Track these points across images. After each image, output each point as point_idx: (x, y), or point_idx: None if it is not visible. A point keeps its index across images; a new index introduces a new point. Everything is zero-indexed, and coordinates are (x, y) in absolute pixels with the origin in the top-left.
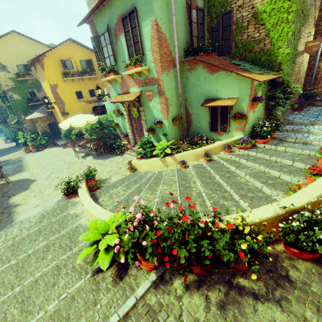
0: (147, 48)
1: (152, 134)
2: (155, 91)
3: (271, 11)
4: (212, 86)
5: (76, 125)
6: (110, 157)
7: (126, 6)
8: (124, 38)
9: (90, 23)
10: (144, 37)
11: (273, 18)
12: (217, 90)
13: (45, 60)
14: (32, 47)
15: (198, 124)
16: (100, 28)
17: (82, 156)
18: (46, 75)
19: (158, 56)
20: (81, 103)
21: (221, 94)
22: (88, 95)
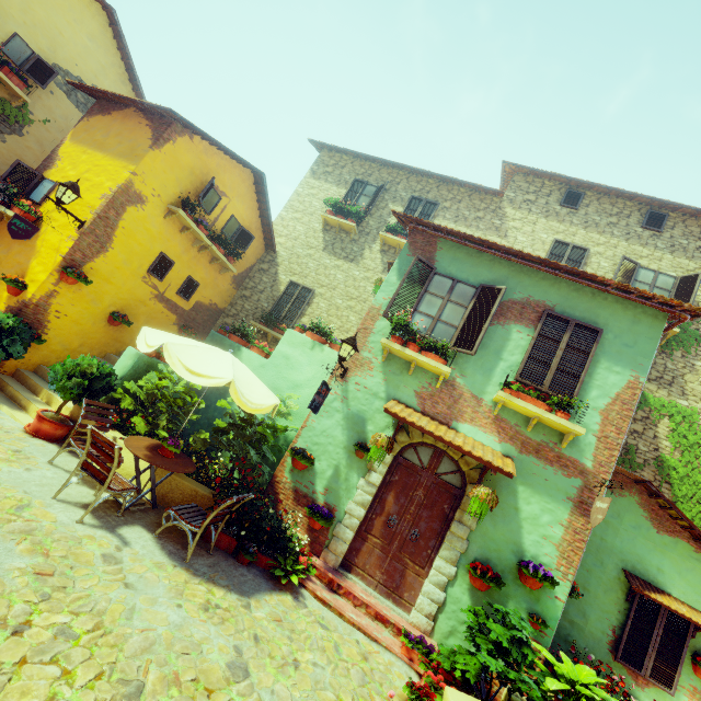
0: (592, 402)
1: (485, 588)
2: (566, 491)
3: (685, 477)
4: (650, 552)
5: (242, 394)
6: (259, 590)
7: (571, 308)
8: (523, 336)
9: (422, 236)
10: (595, 381)
11: (686, 487)
12: (661, 569)
13: (180, 139)
14: (107, 69)
15: (579, 614)
16: (452, 267)
17: (93, 508)
18: (147, 160)
19: (621, 438)
20: (145, 286)
21: (671, 584)
22: (176, 285)
